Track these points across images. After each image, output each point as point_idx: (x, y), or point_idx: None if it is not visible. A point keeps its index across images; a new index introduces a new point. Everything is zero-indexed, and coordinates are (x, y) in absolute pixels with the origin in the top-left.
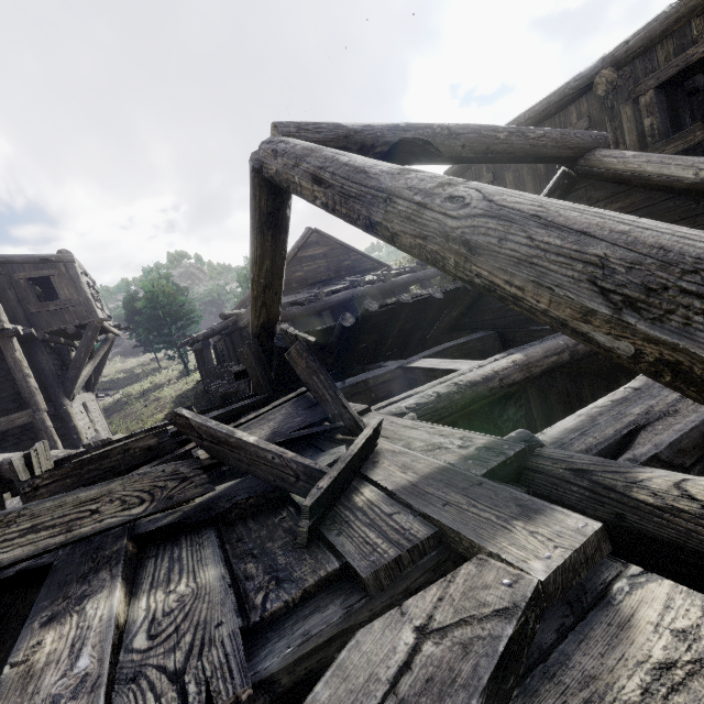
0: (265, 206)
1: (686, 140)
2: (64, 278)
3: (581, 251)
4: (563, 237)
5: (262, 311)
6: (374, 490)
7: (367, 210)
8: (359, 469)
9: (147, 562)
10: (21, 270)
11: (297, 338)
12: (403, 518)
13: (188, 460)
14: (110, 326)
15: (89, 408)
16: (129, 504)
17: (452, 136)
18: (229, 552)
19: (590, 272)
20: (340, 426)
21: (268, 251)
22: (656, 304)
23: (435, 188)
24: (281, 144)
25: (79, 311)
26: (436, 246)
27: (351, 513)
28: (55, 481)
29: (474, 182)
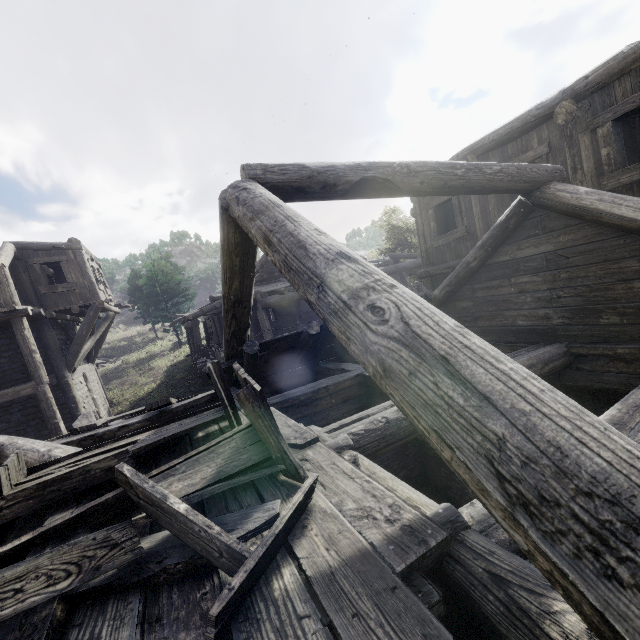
0: (233, 237)
1: None
2: (72, 264)
3: (480, 422)
4: (466, 397)
5: (232, 322)
6: (294, 572)
7: (304, 289)
8: (286, 537)
9: (70, 634)
10: (35, 255)
11: (246, 381)
12: (311, 627)
13: (122, 523)
14: (111, 305)
15: (88, 378)
16: (54, 579)
17: (411, 174)
18: (144, 638)
19: (487, 450)
20: (281, 469)
21: (237, 274)
22: (548, 517)
23: (360, 290)
24: (243, 192)
25: (84, 293)
26: (357, 351)
27: (265, 606)
28: (18, 502)
29: (398, 288)
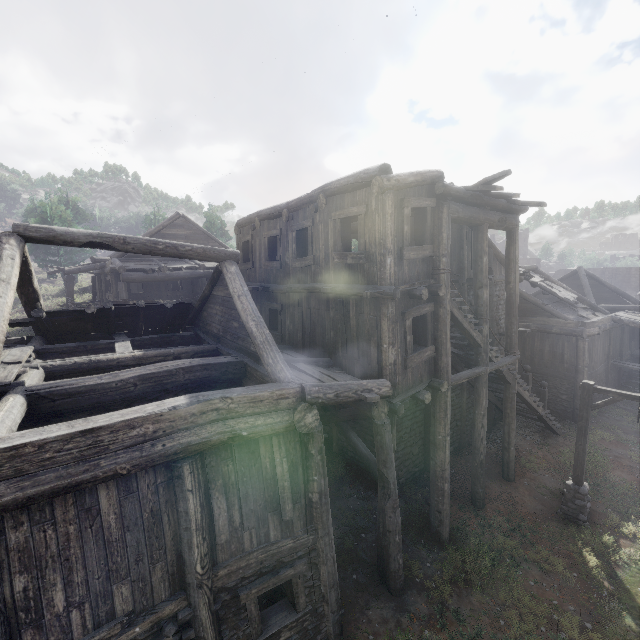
0: None
1: (301, 263)
2: None
3: None
4: None
5: (22, 296)
6: None
7: None
8: None
9: None
10: None
11: None
12: None
13: None
14: None
15: None
16: None
17: (126, 244)
18: None
19: None
20: None
21: None
22: None
23: None
24: None
25: None
26: None
27: None
28: None
29: None
